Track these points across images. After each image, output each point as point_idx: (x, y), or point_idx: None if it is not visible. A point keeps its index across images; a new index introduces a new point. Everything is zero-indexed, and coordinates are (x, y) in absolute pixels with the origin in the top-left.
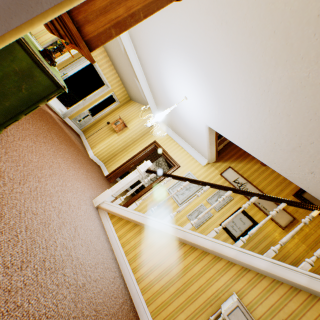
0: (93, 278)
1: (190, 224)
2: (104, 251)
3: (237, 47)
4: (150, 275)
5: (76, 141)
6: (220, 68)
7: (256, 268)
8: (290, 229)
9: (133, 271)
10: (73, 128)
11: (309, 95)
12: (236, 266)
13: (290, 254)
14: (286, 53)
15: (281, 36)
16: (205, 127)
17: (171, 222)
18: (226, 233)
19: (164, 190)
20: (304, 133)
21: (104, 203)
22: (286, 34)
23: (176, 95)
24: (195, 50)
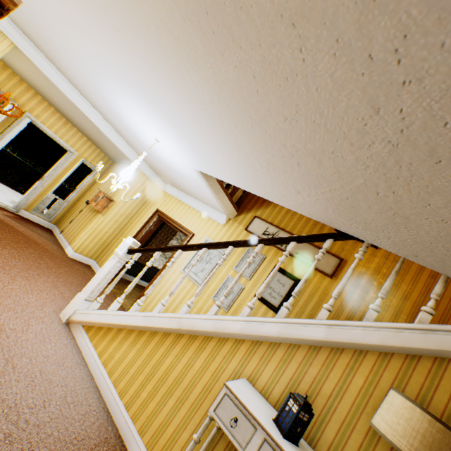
0: (33, 422)
1: (186, 306)
2: (70, 380)
3: (147, 58)
4: (143, 393)
5: (40, 240)
6: (153, 90)
7: (268, 337)
8: (339, 275)
9: (121, 396)
10: (37, 222)
11: (231, 95)
12: (245, 343)
13: (344, 307)
14: (182, 50)
15: (165, 31)
16: (196, 172)
17: (194, 312)
18: (264, 305)
19: (179, 273)
20: (260, 145)
21: (76, 314)
22: (167, 27)
23: (149, 140)
24: (122, 74)
